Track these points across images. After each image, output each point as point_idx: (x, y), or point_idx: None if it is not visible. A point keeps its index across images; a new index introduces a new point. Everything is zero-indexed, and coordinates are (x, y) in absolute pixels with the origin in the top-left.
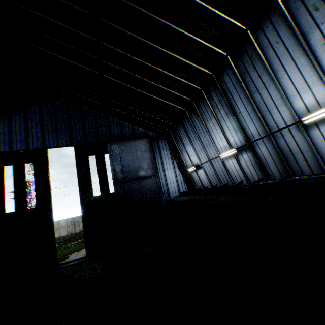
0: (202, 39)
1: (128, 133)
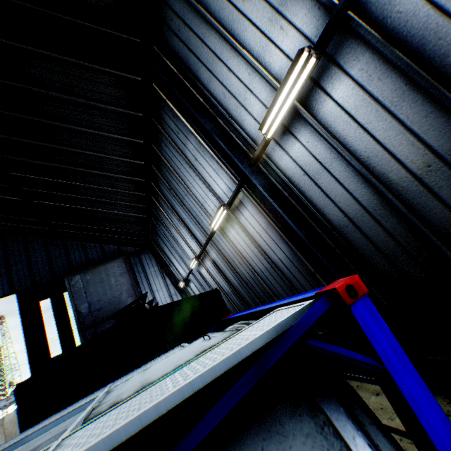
0: (116, 156)
1: (96, 256)
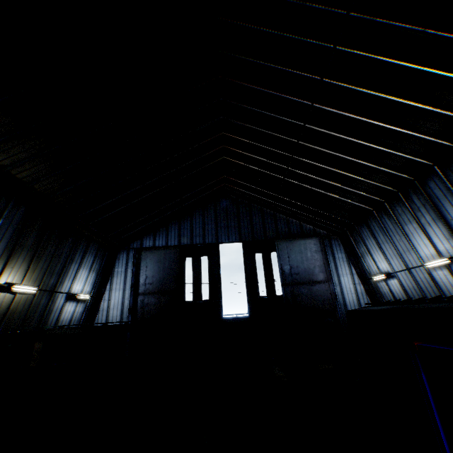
0: (402, 153)
1: (295, 230)
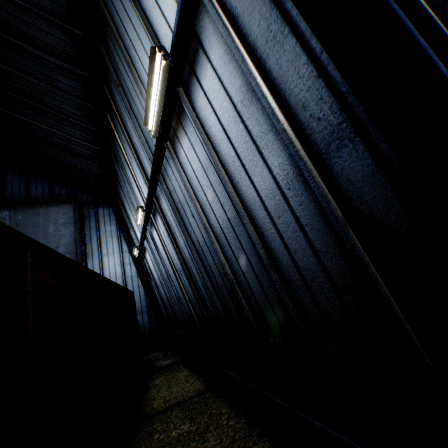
0: (43, 11)
1: (40, 194)
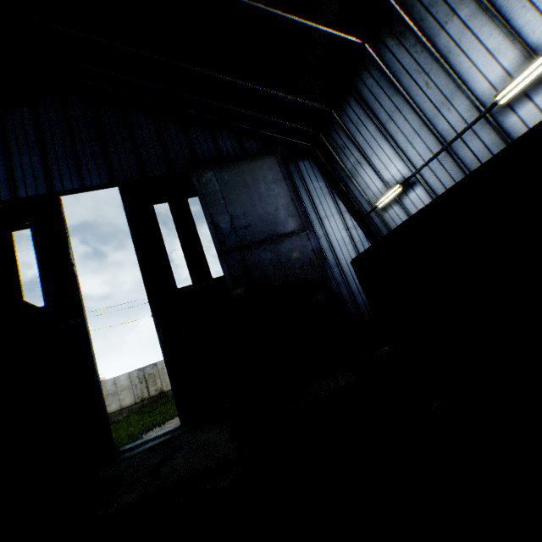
0: None
1: (231, 151)
